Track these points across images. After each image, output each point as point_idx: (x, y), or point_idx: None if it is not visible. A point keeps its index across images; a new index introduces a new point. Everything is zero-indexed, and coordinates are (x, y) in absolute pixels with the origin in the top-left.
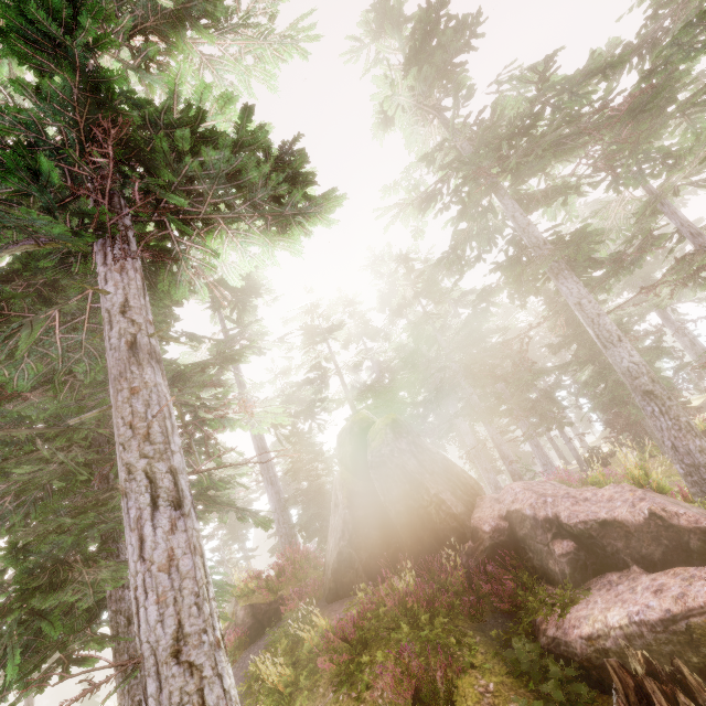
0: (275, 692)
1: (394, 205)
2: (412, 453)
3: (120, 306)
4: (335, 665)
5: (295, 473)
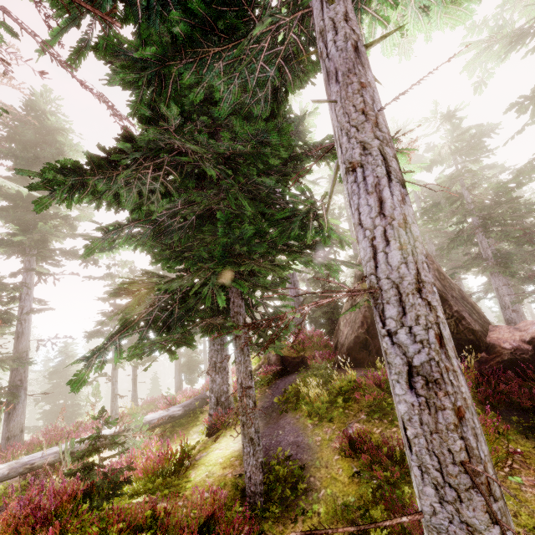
0: (312, 405)
1: (483, 40)
2: (436, 277)
3: (343, 14)
4: (370, 399)
5: (314, 281)
